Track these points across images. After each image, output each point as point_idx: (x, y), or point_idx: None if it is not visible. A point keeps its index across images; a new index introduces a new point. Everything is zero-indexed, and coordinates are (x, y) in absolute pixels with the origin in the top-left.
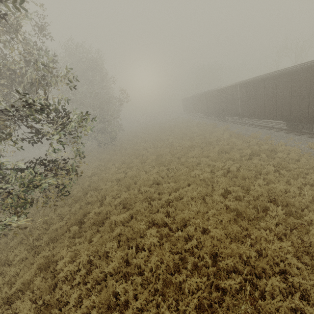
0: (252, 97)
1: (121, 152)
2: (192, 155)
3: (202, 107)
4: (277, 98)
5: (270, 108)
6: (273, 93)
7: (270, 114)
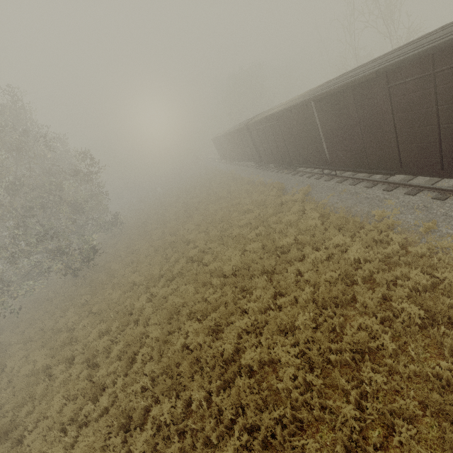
0: (355, 124)
1: (104, 297)
2: (247, 323)
3: (248, 150)
4: (440, 120)
5: (415, 148)
6: (422, 107)
7: (419, 162)
